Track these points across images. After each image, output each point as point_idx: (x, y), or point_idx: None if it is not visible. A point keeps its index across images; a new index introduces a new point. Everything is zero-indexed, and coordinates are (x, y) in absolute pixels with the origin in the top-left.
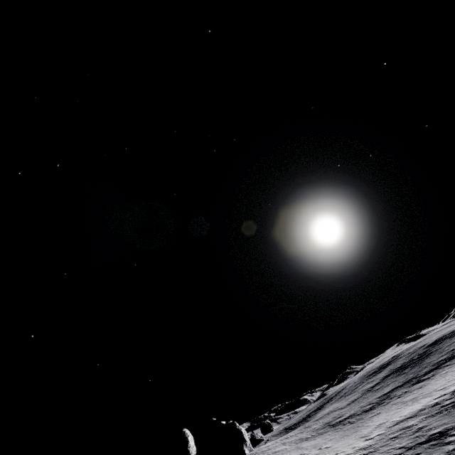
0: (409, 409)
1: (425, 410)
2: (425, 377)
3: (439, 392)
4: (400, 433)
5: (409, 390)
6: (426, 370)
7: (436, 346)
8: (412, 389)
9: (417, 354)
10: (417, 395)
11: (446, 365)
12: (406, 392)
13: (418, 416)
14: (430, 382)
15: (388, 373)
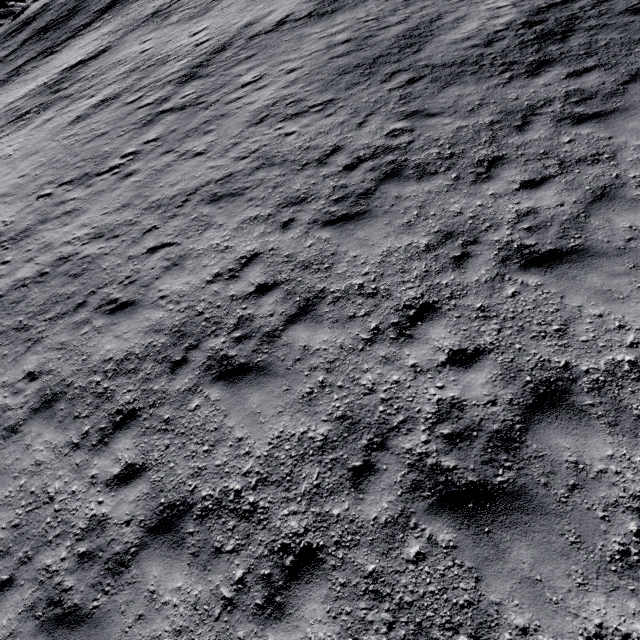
0: (25, 90)
1: (34, 91)
2: (58, 49)
3: (55, 71)
4: (4, 115)
5: (39, 66)
6: (65, 39)
7: (88, 1)
8: (41, 65)
9: (67, 9)
10: (40, 73)
11: (81, 35)
12: (35, 67)
13: (26, 97)
14: (58, 57)
15: (30, 36)
